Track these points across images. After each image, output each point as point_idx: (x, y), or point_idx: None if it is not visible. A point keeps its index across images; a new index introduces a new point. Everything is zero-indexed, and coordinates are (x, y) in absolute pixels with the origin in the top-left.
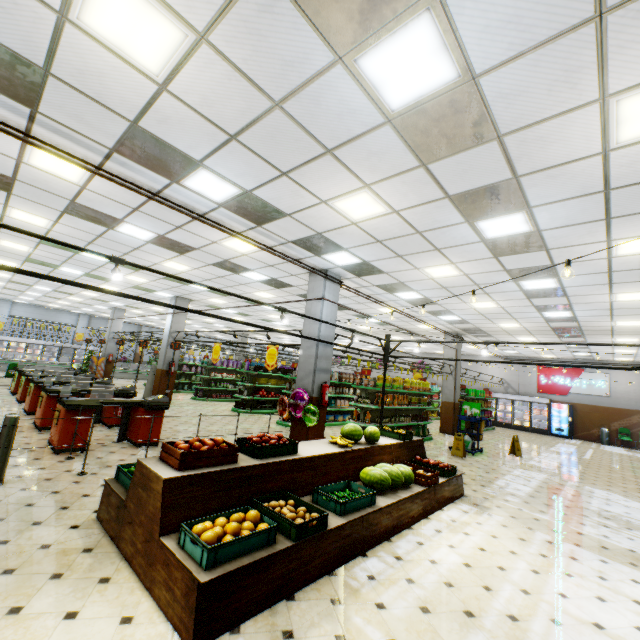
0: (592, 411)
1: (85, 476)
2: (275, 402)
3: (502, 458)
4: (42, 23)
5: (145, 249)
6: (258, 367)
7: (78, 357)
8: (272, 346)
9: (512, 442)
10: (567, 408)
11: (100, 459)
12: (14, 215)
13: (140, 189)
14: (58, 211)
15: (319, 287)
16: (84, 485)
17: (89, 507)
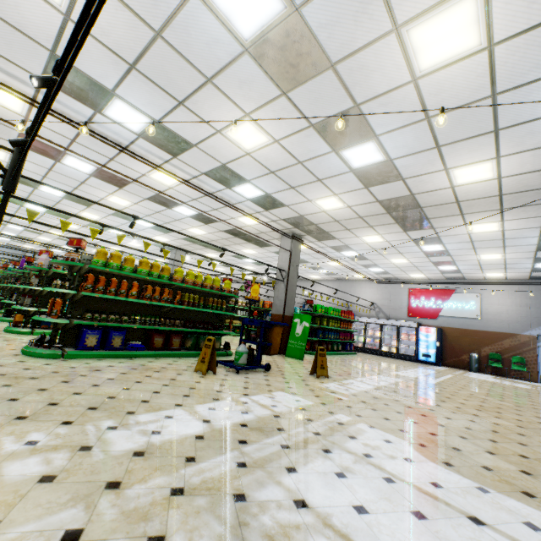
0: (462, 335)
1: None
2: None
3: (287, 378)
4: None
5: None
6: None
7: None
8: None
9: (316, 357)
10: (435, 332)
11: None
12: None
13: None
14: None
15: None
16: None
17: None
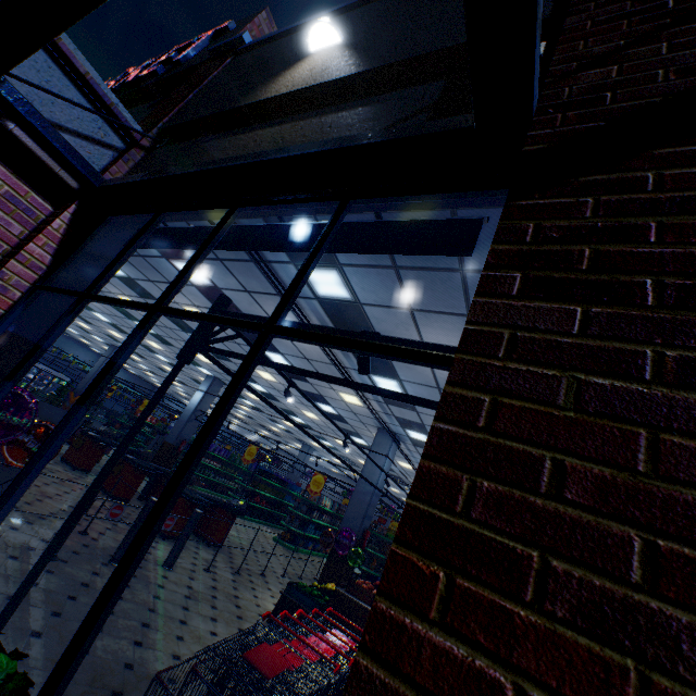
0: None
1: (212, 574)
2: (261, 511)
3: None
4: (407, 336)
5: None
6: (263, 471)
7: None
8: (320, 474)
9: None
10: None
11: (199, 554)
12: (187, 307)
13: (342, 368)
14: None
15: (386, 445)
16: (223, 584)
17: (252, 609)
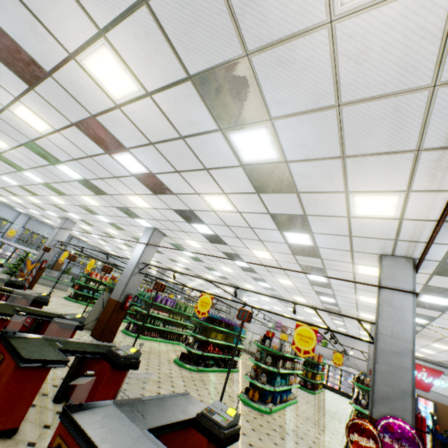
0: None
1: None
2: (214, 358)
3: None
4: None
5: (217, 173)
6: (212, 319)
7: (2, 251)
8: (305, 325)
9: None
10: (432, 405)
11: None
12: (90, 61)
13: None
14: (182, 72)
15: (405, 276)
16: None
17: None
